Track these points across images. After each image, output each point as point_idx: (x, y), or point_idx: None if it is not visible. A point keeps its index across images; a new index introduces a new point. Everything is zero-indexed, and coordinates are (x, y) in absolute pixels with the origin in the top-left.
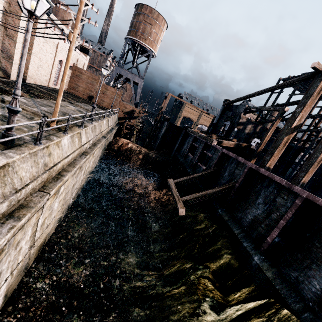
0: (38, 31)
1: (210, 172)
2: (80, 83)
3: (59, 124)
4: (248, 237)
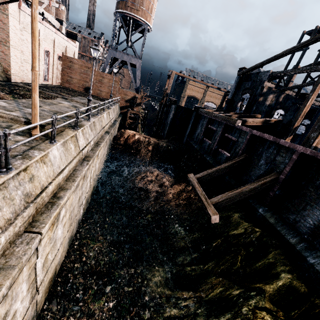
0: (12, 16)
1: (238, 161)
2: (73, 74)
3: (46, 128)
4: (313, 250)
